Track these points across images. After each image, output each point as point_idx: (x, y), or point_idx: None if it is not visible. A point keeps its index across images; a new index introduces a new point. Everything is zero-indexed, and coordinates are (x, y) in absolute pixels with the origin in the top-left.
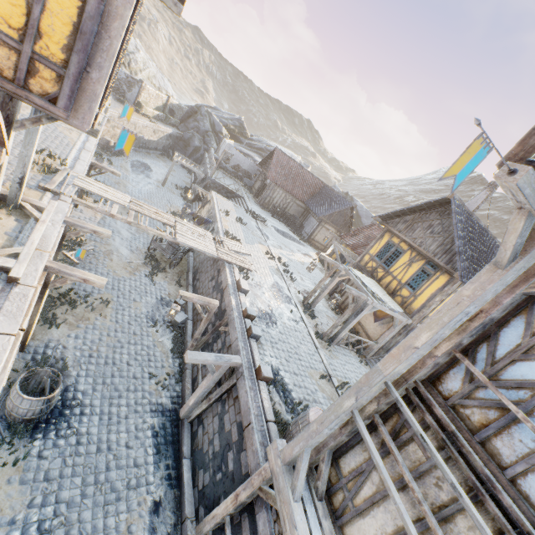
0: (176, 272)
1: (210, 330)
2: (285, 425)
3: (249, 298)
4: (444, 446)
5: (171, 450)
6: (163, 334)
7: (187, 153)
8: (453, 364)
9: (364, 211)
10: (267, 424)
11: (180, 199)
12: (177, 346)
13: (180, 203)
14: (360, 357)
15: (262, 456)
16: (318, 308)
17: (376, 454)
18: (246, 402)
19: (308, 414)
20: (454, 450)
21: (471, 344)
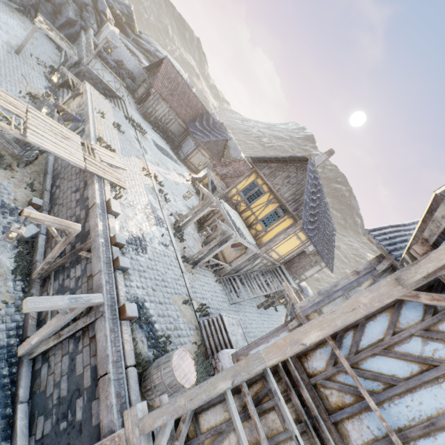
0: (29, 172)
1: (68, 252)
2: (146, 367)
3: (120, 220)
4: (301, 420)
5: (2, 395)
6: (1, 251)
7: (57, 22)
8: (321, 344)
9: (233, 144)
10: (126, 370)
11: (43, 79)
12: (21, 267)
13: (41, 84)
14: (216, 276)
15: (118, 410)
16: (186, 230)
17: (246, 443)
18: (104, 348)
19: (171, 360)
20: (313, 432)
21: (341, 330)
